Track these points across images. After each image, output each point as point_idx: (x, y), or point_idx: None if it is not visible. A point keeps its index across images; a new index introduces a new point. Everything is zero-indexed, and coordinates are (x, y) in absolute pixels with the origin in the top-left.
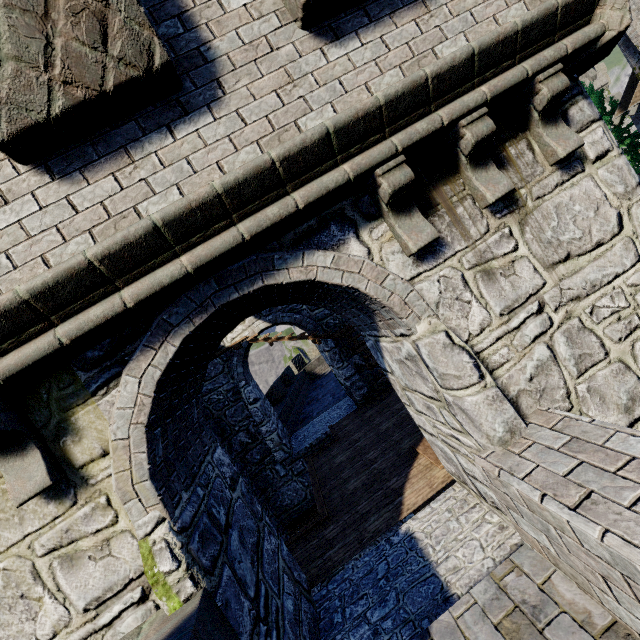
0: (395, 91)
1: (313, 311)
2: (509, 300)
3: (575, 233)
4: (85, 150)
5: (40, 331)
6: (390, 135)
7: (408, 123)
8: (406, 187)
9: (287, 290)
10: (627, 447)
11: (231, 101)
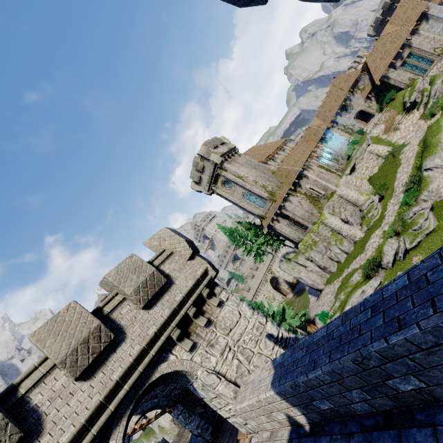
0: (169, 314)
1: (164, 391)
2: (220, 350)
3: (230, 322)
4: (93, 368)
5: (86, 435)
6: (171, 323)
7: (175, 318)
8: (180, 334)
9: (155, 382)
10: (250, 379)
11: (129, 336)
